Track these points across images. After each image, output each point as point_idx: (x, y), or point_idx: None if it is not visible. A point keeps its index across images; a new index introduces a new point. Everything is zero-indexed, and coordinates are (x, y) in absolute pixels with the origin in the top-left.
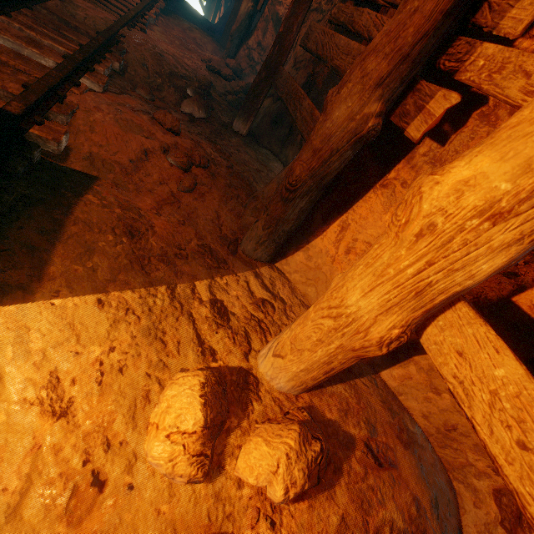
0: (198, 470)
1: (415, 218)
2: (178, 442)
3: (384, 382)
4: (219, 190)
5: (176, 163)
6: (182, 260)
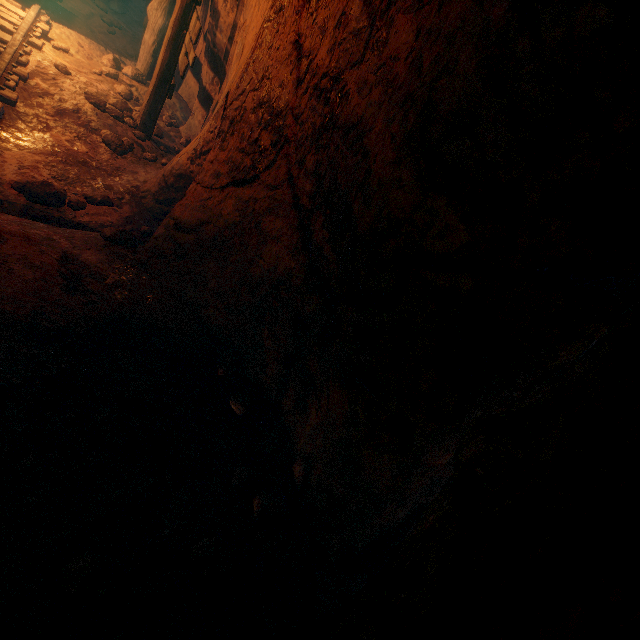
0: (113, 67)
1: (148, 12)
2: (108, 60)
3: (178, 93)
4: (127, 40)
5: (106, 22)
6: (110, 48)
